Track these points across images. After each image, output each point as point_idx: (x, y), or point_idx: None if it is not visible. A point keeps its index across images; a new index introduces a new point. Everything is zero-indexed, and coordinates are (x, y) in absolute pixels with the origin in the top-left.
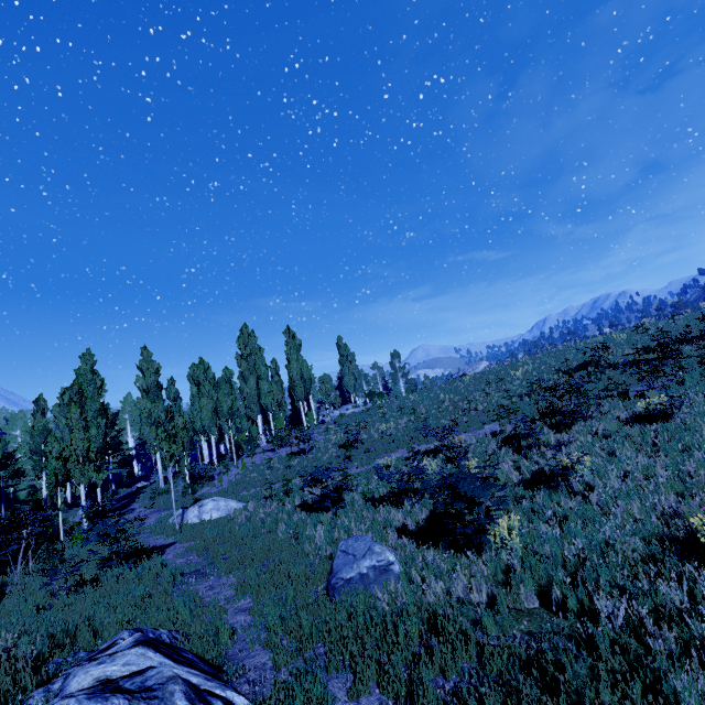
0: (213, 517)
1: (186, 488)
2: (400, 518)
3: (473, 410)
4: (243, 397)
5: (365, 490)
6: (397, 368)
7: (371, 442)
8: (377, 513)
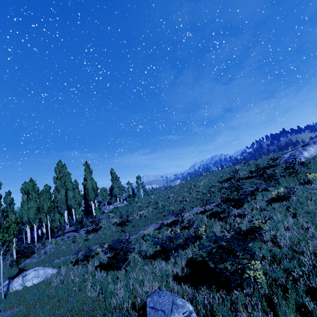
0: (33, 283)
1: (13, 262)
2: (170, 268)
3: (184, 201)
4: (56, 200)
5: (140, 251)
6: (139, 184)
7: (135, 221)
8: (154, 267)
